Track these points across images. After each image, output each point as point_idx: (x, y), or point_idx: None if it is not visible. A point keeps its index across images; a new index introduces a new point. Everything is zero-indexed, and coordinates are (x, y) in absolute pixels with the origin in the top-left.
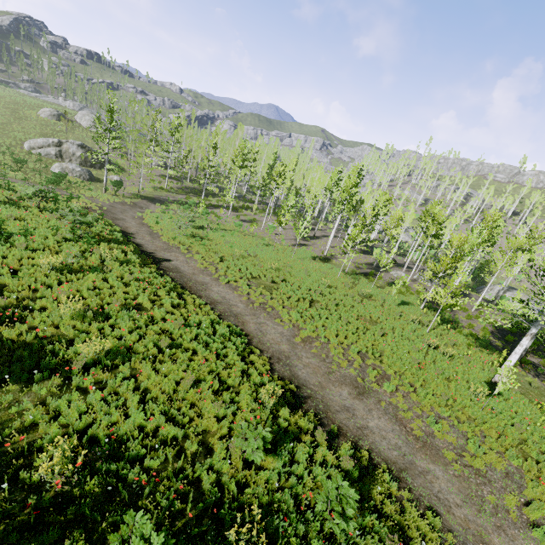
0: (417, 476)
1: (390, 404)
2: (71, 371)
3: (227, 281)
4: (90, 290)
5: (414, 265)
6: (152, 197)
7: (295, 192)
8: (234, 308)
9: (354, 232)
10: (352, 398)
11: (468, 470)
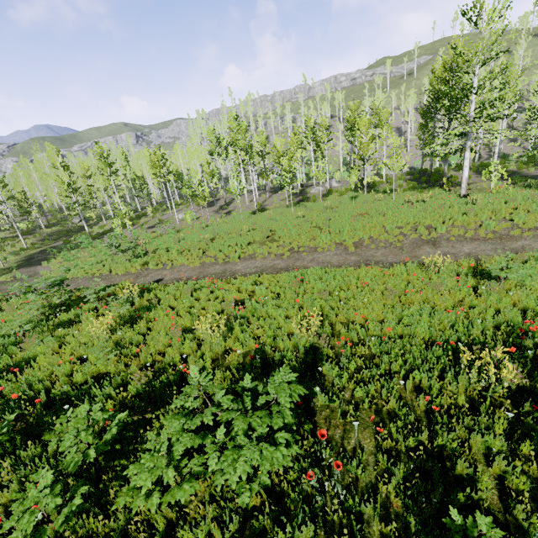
0: (525, 251)
1: (454, 236)
2: (323, 355)
3: (238, 257)
4: (187, 316)
5: (310, 183)
6: (23, 262)
7: (177, 175)
8: (278, 266)
9: (286, 163)
10: (435, 249)
11: (532, 231)
